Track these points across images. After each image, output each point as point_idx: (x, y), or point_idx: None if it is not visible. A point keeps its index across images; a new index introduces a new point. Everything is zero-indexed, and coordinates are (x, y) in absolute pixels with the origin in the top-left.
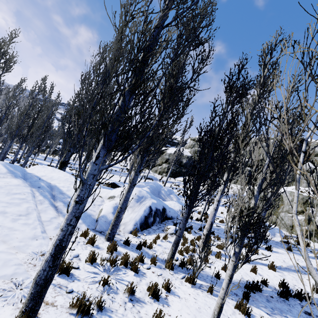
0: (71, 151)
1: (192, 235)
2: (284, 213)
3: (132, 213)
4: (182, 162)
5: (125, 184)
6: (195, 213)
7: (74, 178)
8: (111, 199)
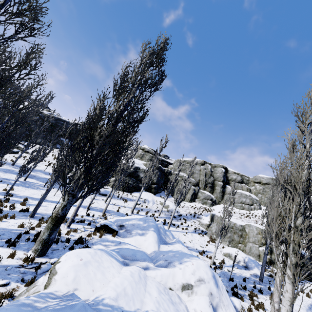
0: (76, 196)
1: (245, 302)
2: (252, 244)
3: (227, 310)
4: (139, 176)
5: (89, 210)
6: (197, 254)
7: (111, 258)
8: (189, 291)
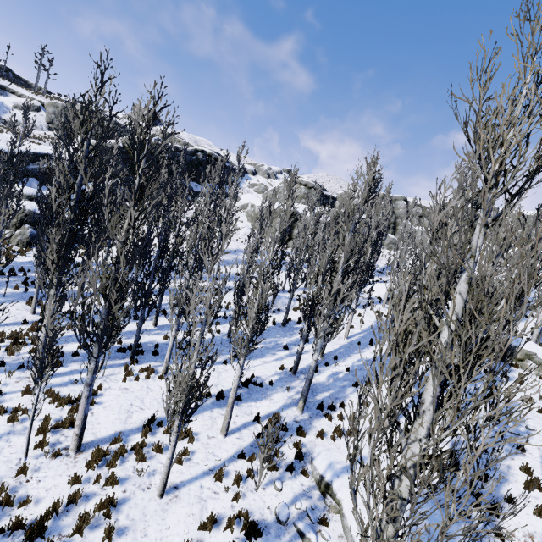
0: None
1: None
2: None
3: None
4: None
5: None
6: None
7: None
8: None
